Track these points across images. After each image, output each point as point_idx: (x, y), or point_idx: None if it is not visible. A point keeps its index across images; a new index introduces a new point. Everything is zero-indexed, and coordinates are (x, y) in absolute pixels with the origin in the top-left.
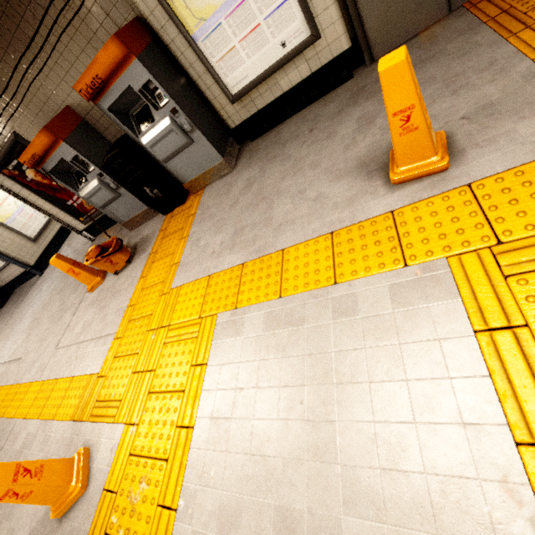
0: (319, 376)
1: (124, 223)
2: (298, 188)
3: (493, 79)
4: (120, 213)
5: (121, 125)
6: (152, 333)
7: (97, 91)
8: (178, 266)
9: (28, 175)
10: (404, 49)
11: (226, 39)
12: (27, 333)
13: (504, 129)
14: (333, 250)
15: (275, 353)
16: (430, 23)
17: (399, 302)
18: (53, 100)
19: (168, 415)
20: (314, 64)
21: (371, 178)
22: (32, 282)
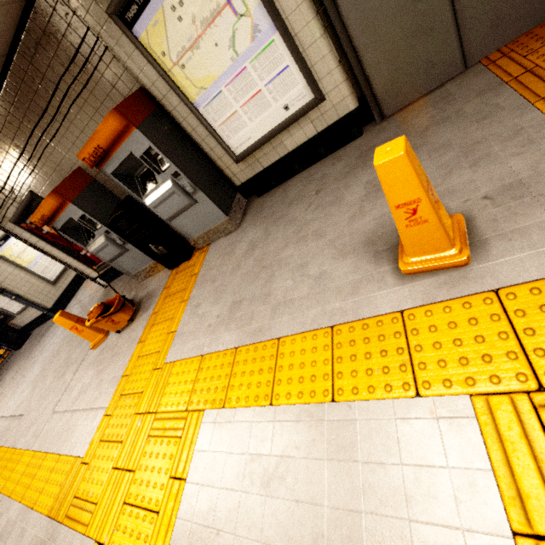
0: (307, 543)
1: (133, 275)
2: (299, 260)
3: (520, 152)
4: (128, 266)
5: (125, 188)
6: (139, 418)
7: (100, 159)
8: (174, 335)
9: (43, 228)
10: (403, 141)
11: (228, 105)
12: (33, 385)
13: (537, 220)
14: (332, 351)
15: (259, 487)
16: (444, 80)
17: (409, 450)
18: (65, 162)
19: (138, 544)
20: (320, 125)
21: (378, 261)
22: (49, 325)
